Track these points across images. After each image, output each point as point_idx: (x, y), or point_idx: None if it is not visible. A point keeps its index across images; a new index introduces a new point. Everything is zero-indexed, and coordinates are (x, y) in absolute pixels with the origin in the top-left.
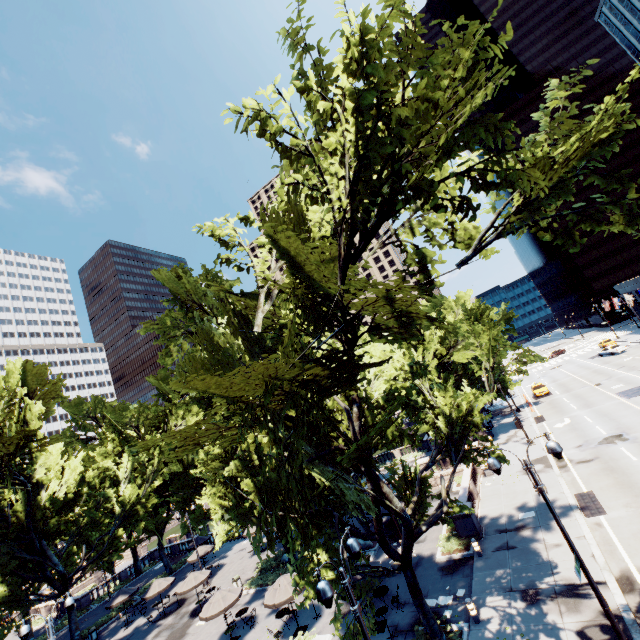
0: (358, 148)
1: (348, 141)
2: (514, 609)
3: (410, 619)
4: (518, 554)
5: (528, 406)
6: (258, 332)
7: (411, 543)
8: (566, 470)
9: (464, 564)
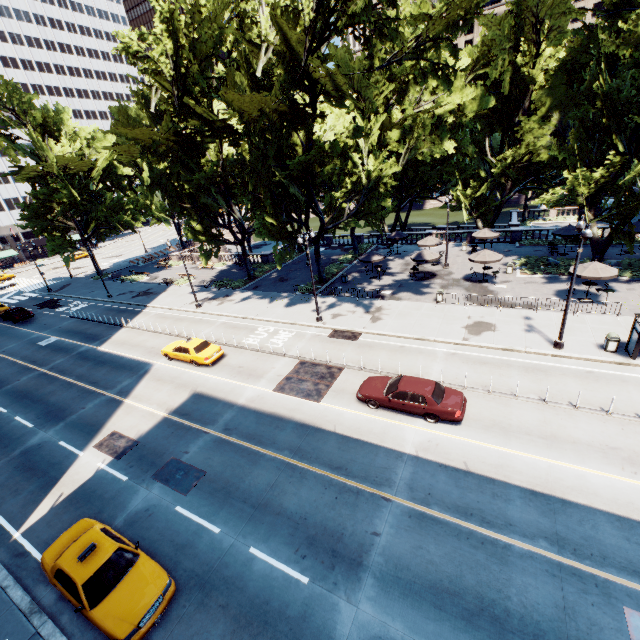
0: None
1: None
2: None
3: None
4: None
5: None
6: None
7: None
8: None
9: None
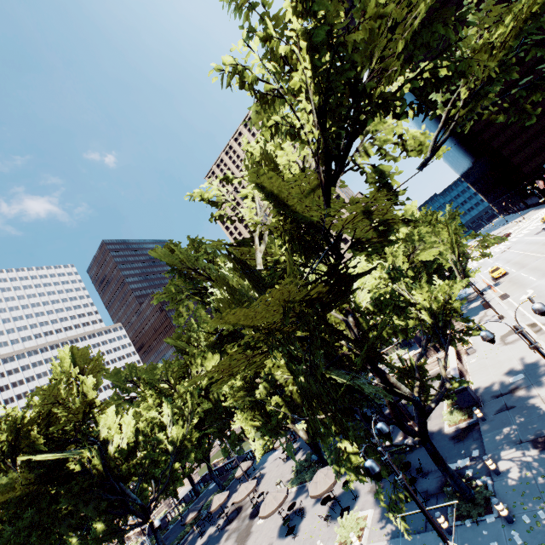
0: (318, 82)
1: (308, 78)
2: (529, 457)
3: (437, 484)
4: (518, 411)
5: (490, 288)
6: (256, 273)
7: (425, 420)
8: (542, 333)
9: (471, 430)
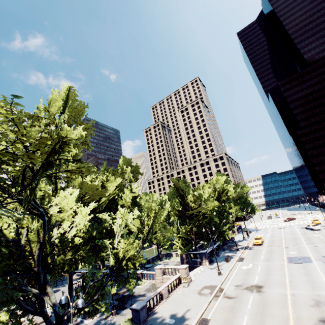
0: None
1: None
2: None
3: None
4: None
5: (245, 249)
6: None
7: (57, 323)
8: (216, 299)
9: None
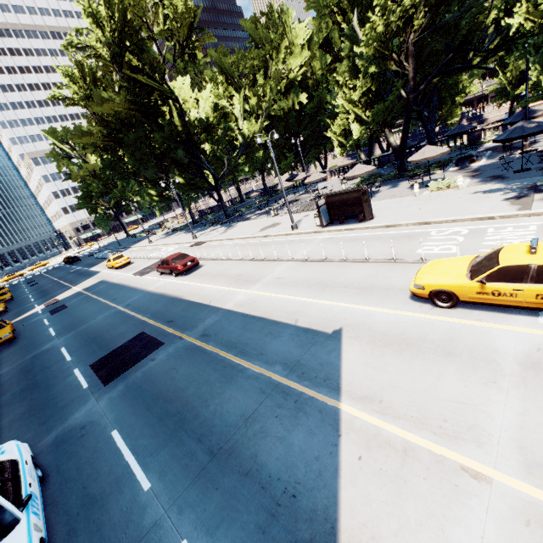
0: None
1: None
2: None
3: None
4: None
5: None
6: None
7: None
8: None
9: None
